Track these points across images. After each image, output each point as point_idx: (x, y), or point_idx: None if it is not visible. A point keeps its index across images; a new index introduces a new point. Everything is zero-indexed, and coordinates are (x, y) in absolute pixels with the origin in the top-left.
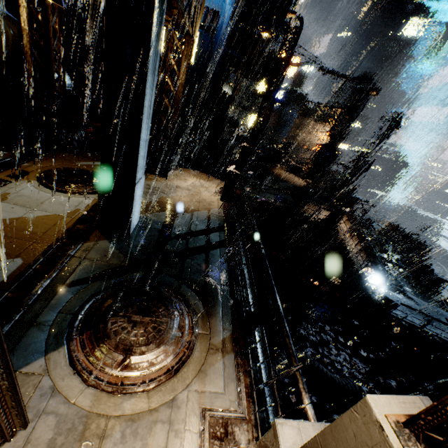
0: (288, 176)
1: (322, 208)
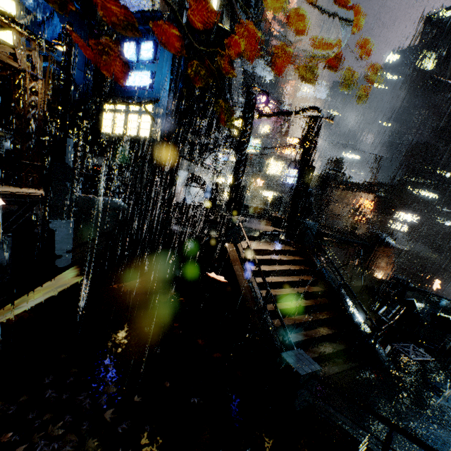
0: (265, 227)
1: (257, 241)
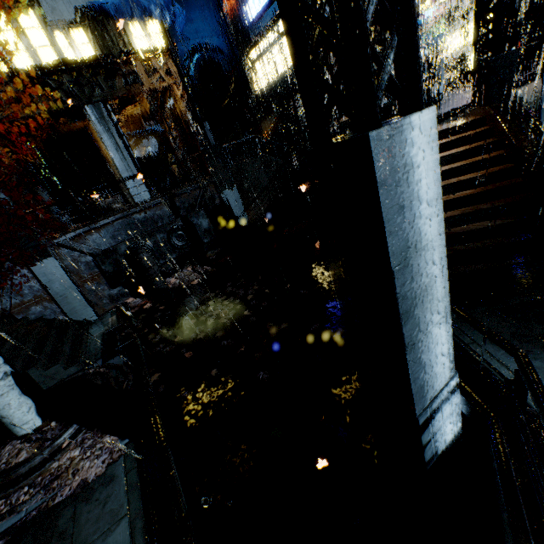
0: None
1: None
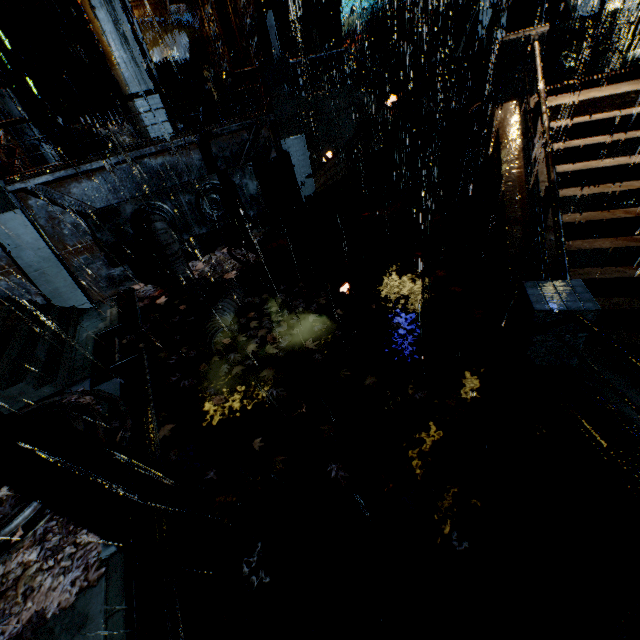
0: None
1: (627, 81)
